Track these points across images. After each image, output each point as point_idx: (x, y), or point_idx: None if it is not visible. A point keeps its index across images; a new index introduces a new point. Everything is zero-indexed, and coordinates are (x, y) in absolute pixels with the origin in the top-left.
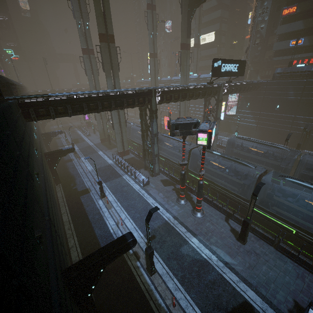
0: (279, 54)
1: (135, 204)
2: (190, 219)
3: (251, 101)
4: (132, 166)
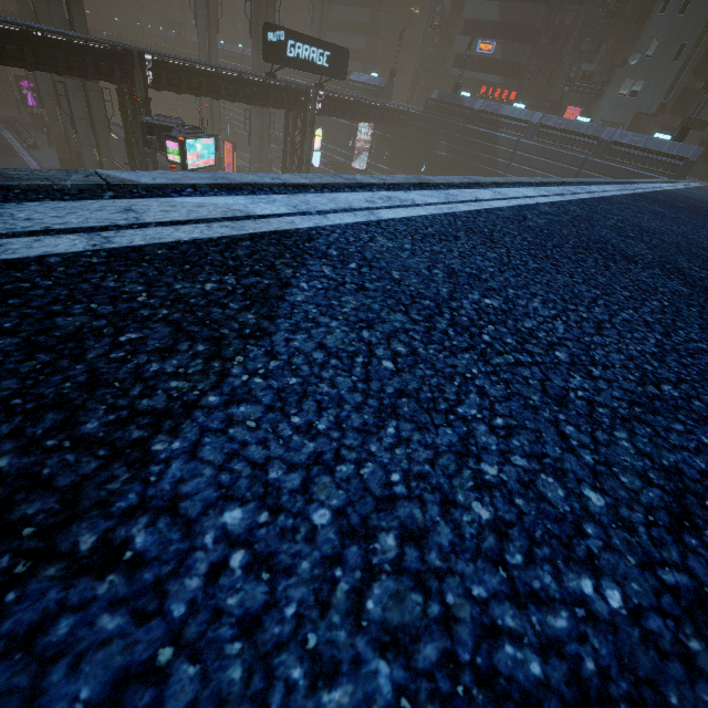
0: (460, 64)
1: None
2: None
3: (391, 148)
4: None
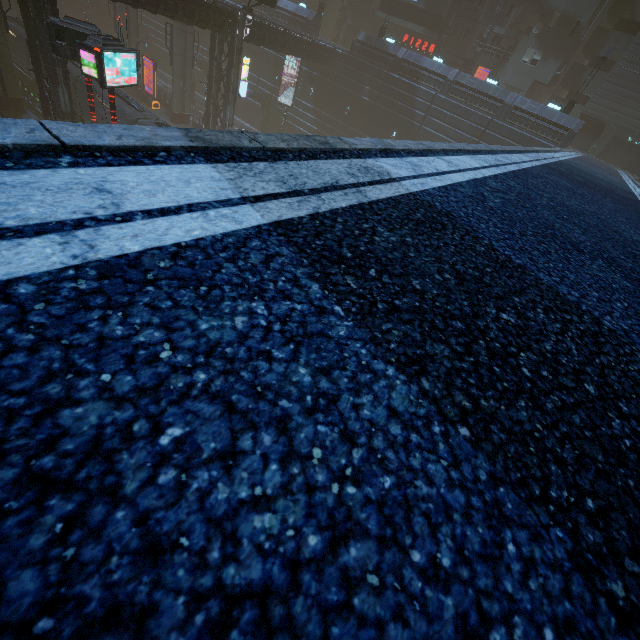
0: (386, 7)
1: None
2: None
3: (317, 86)
4: None
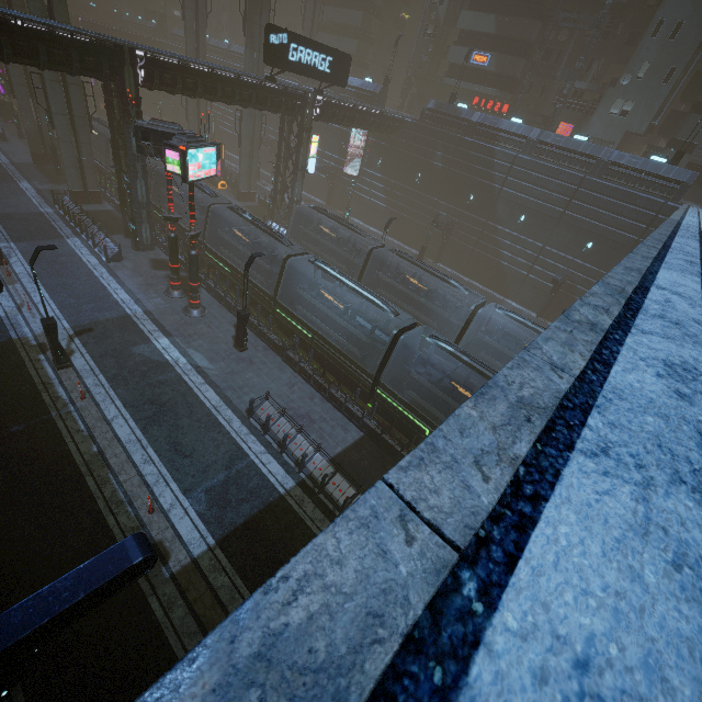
0: (454, 73)
1: (75, 285)
2: (175, 317)
3: (385, 155)
4: (93, 222)
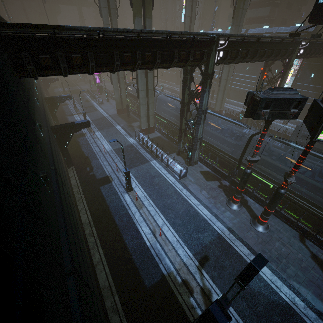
0: None
1: (173, 205)
2: (252, 234)
3: (318, 71)
4: (162, 149)
